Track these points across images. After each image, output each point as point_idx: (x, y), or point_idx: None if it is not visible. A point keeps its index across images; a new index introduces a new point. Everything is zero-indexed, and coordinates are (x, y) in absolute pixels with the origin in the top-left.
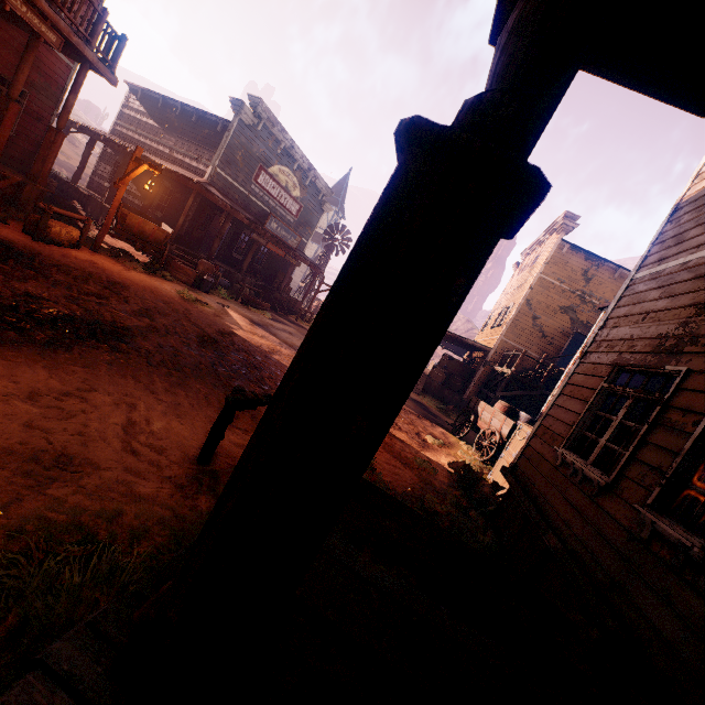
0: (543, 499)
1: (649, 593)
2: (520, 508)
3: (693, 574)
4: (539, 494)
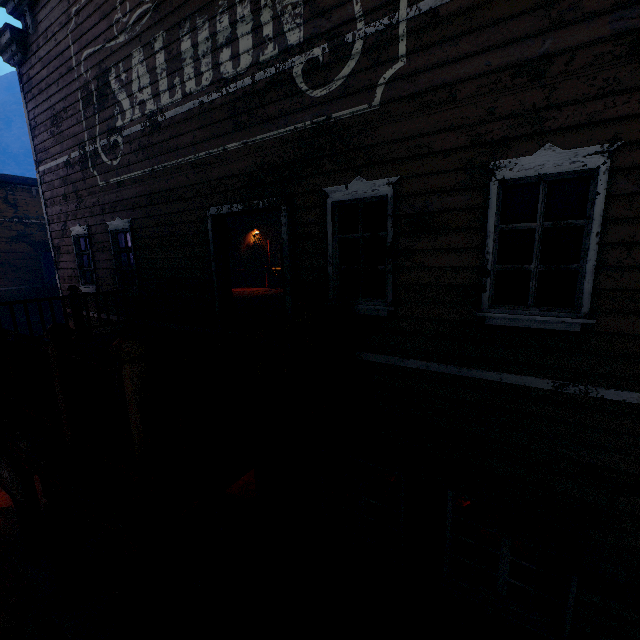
0: None
1: None
2: None
3: None
4: None
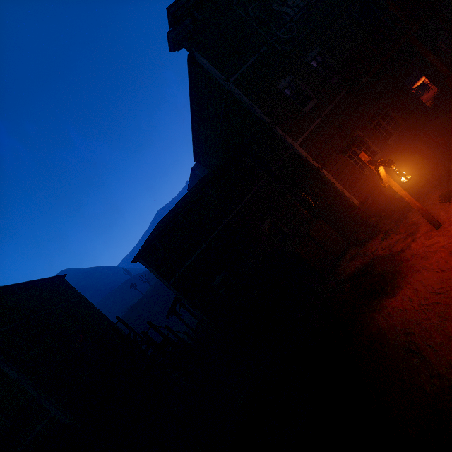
0: (378, 180)
1: (401, 145)
2: (375, 198)
3: (398, 137)
4: (376, 183)
